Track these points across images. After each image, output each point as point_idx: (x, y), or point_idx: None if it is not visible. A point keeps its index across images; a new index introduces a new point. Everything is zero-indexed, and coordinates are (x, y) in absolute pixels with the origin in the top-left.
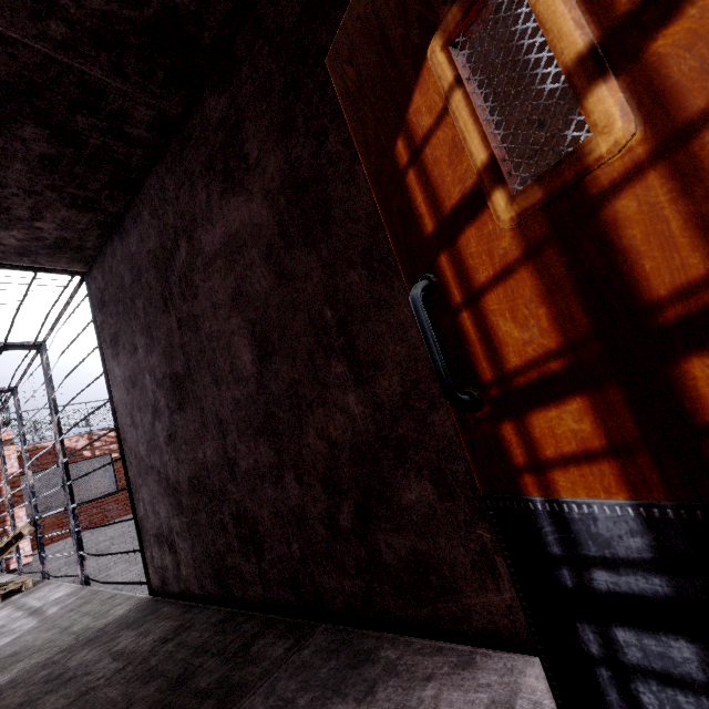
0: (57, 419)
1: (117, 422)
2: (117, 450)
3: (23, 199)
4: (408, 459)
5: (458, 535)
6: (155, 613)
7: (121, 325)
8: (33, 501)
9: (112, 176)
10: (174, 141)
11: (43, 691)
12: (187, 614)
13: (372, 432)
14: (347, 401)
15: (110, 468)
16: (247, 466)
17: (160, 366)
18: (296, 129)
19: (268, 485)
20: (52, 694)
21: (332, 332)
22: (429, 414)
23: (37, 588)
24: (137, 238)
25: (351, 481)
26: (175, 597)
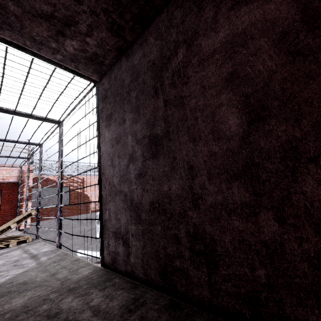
0: (61, 160)
1: (100, 163)
2: (73, 185)
3: (87, 17)
4: None
5: None
6: (110, 281)
7: (116, 108)
8: (39, 199)
9: (139, 11)
10: None
11: None
12: (136, 290)
13: None
14: None
15: (68, 193)
16: (213, 201)
17: (141, 130)
18: None
19: (236, 218)
20: None
21: None
22: None
23: (33, 242)
24: (141, 55)
25: None
26: (121, 273)
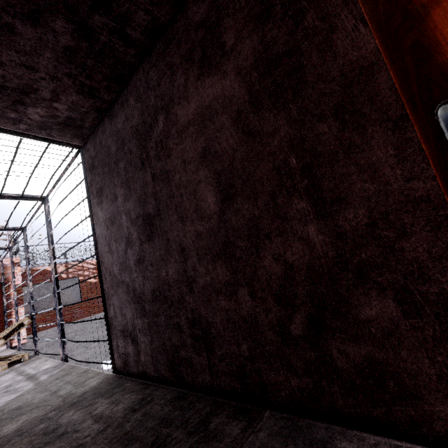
0: (52, 248)
1: (98, 250)
2: (83, 275)
3: (48, 83)
4: (369, 280)
5: (423, 348)
6: (120, 387)
7: (105, 181)
8: (32, 302)
9: (111, 70)
10: (159, 43)
11: (43, 442)
12: (146, 390)
13: (332, 257)
14: (306, 231)
15: (77, 286)
16: (204, 283)
17: (134, 209)
18: (273, 15)
19: (222, 298)
20: (50, 445)
21: (296, 176)
22: (398, 241)
23: (31, 361)
24: (123, 118)
25: (305, 297)
26: (134, 376)
